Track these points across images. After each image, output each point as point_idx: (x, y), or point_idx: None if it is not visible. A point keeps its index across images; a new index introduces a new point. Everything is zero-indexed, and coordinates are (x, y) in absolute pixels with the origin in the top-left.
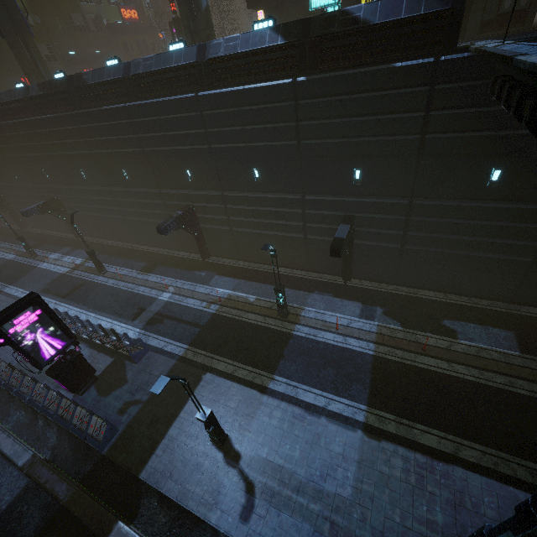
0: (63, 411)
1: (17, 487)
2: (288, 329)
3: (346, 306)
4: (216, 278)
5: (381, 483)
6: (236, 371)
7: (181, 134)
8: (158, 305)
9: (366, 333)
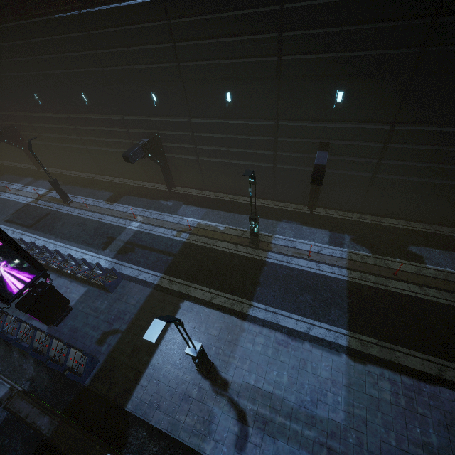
0: (38, 345)
1: None
2: (260, 256)
3: (315, 234)
4: (183, 207)
5: (372, 407)
6: (213, 298)
7: (146, 49)
8: (127, 234)
9: (337, 259)
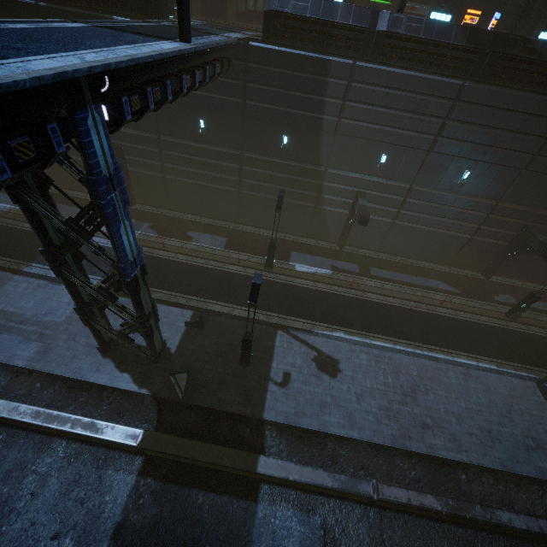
0: None
1: None
2: None
3: None
4: None
5: None
6: None
7: None
8: None
9: None
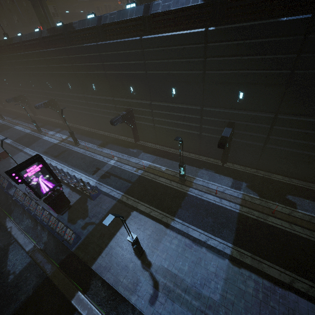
0: (51, 224)
1: (25, 262)
2: (184, 190)
3: (223, 179)
4: (142, 154)
5: (239, 295)
6: (151, 212)
7: (129, 63)
8: (107, 167)
9: (234, 198)
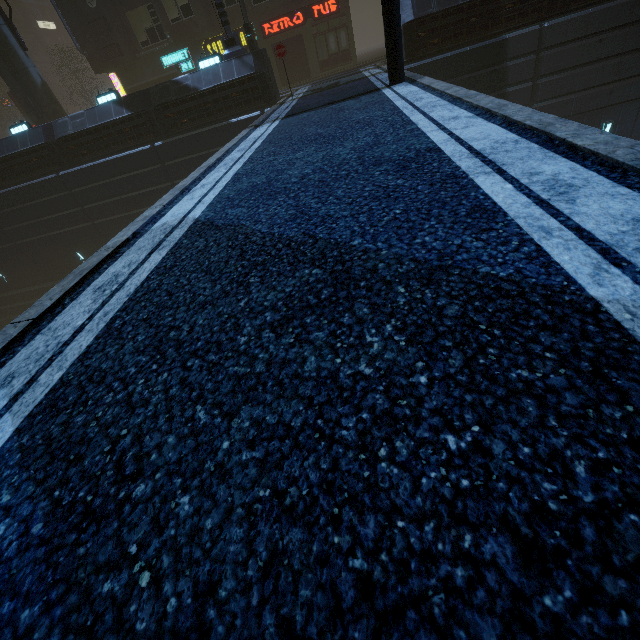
0: None
1: None
2: None
3: None
4: None
5: None
6: None
7: (56, 217)
8: None
9: None
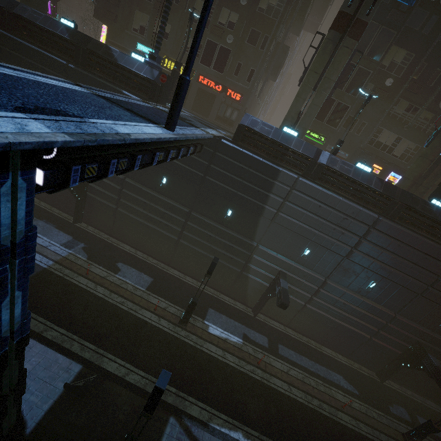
0: None
1: None
2: None
3: (59, 236)
4: None
5: None
6: None
7: None
8: None
9: (55, 254)
